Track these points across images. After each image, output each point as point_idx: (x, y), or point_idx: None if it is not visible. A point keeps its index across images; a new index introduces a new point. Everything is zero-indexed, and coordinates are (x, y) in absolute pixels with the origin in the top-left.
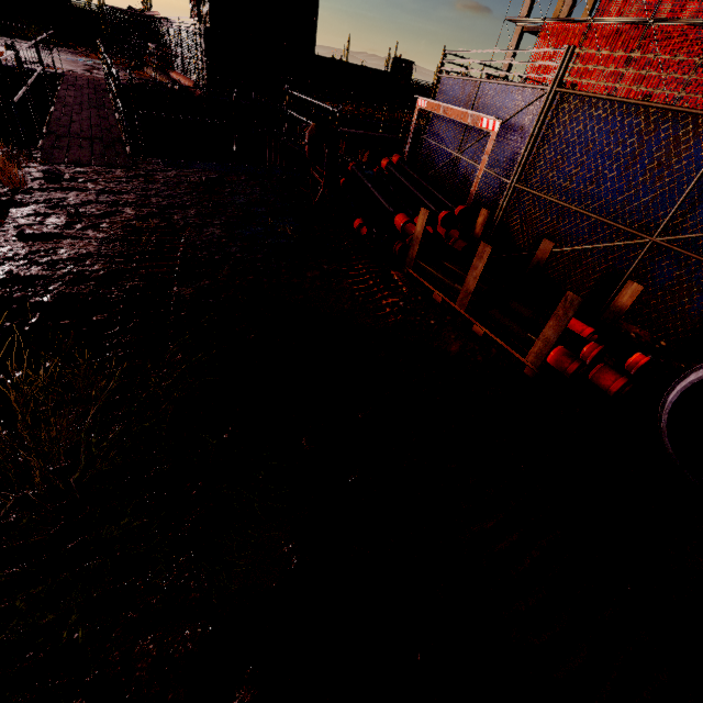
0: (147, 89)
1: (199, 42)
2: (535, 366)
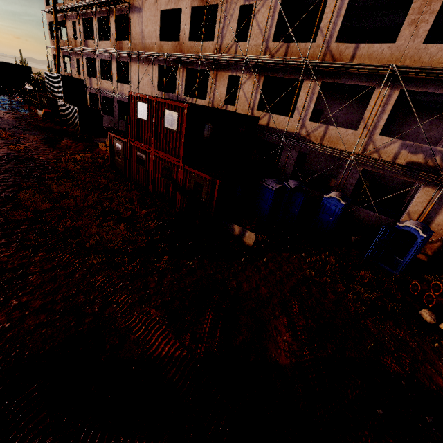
0: None
1: None
2: (19, 101)
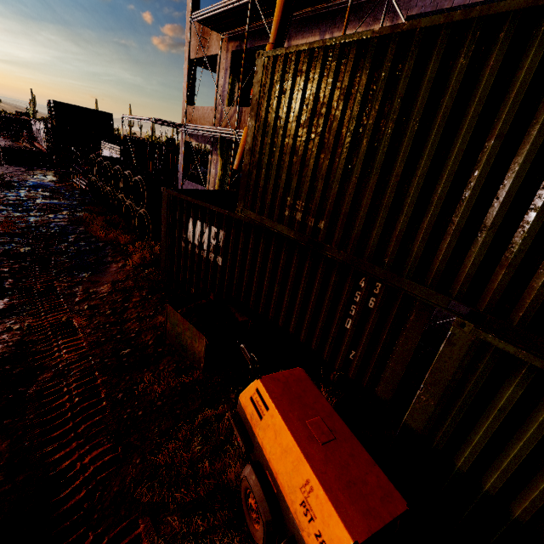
0: (19, 149)
1: (50, 131)
2: (80, 189)
